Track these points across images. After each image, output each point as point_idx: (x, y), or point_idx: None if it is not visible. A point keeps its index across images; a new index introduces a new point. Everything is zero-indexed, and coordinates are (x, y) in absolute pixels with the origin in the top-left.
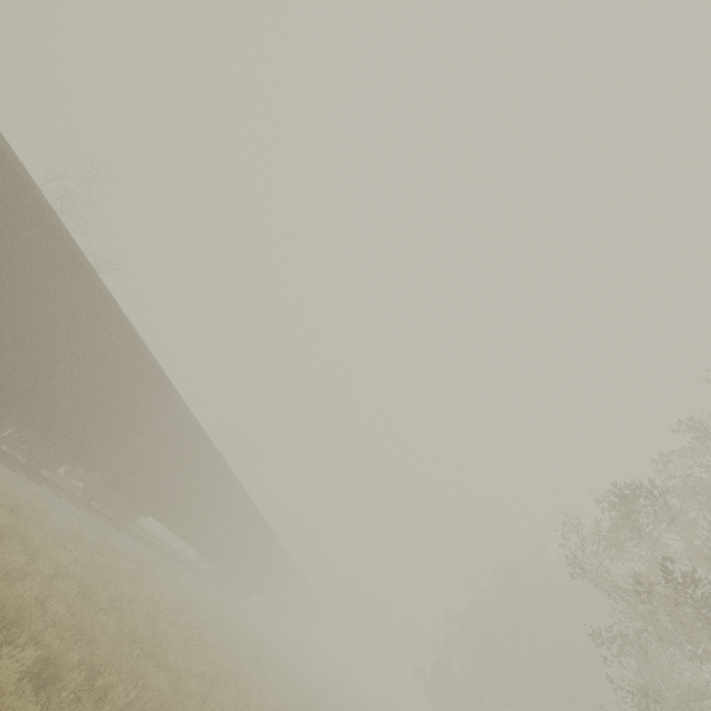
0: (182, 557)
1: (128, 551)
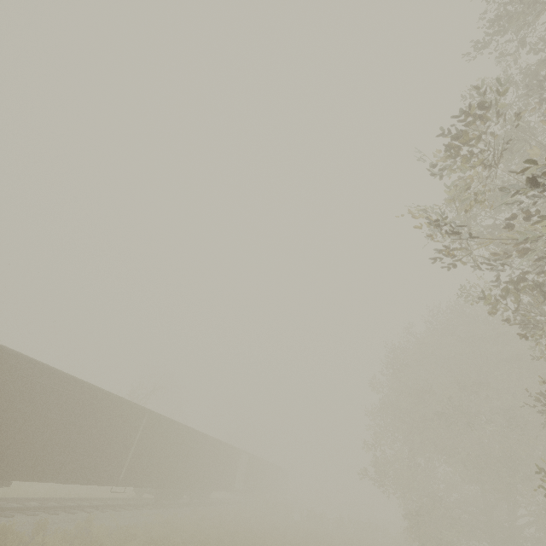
0: (111, 501)
1: None
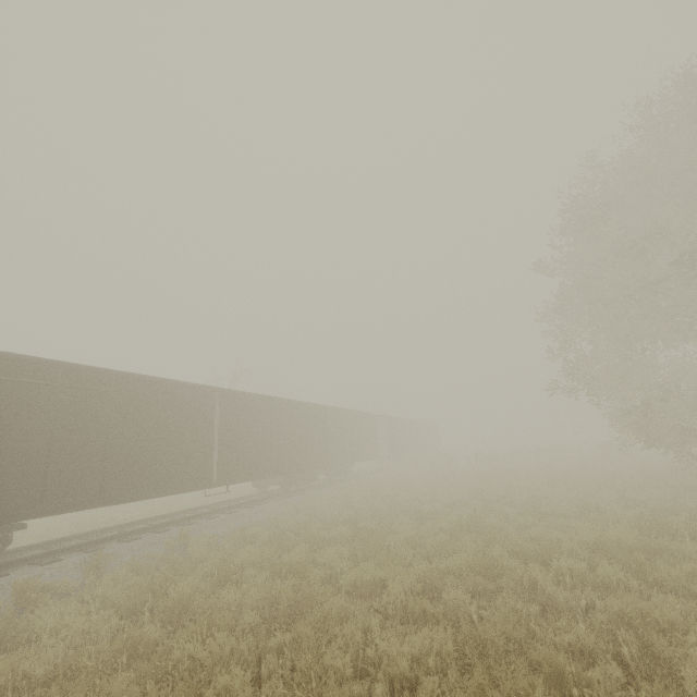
0: (226, 504)
1: (1, 599)
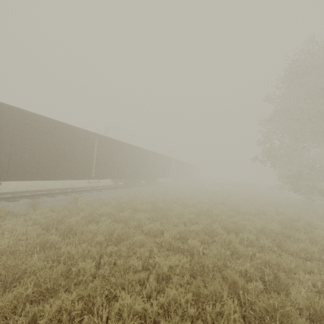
0: (98, 187)
1: None
